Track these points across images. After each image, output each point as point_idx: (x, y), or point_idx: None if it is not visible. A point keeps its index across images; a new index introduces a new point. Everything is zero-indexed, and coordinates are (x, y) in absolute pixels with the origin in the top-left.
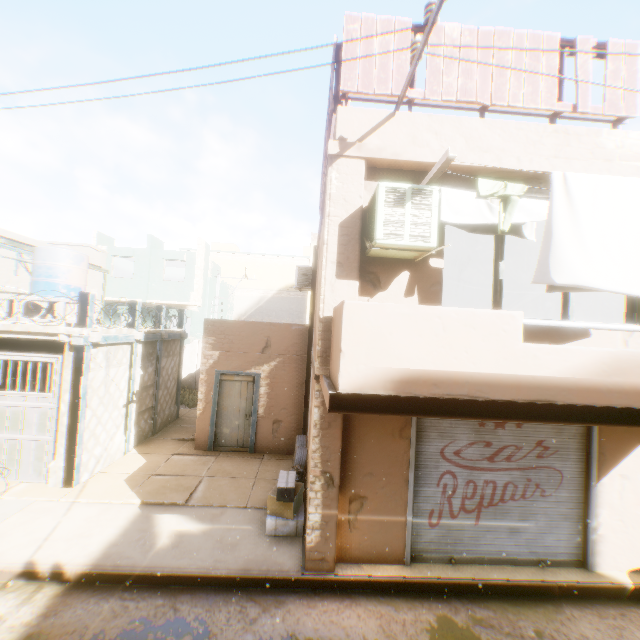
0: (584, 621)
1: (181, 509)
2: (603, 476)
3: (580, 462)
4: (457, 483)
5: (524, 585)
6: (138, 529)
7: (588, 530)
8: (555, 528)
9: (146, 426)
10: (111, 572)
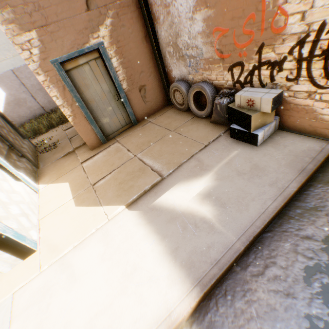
0: None
1: (166, 183)
2: None
3: None
4: None
5: None
6: (166, 223)
7: None
8: None
9: (25, 164)
10: (222, 273)
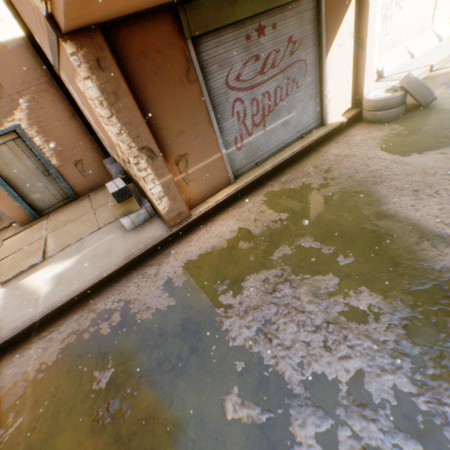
0: (332, 149)
1: (44, 264)
2: (329, 51)
3: (316, 46)
4: (245, 107)
5: (299, 152)
6: (15, 299)
7: (323, 99)
8: (307, 109)
9: None
10: (14, 336)
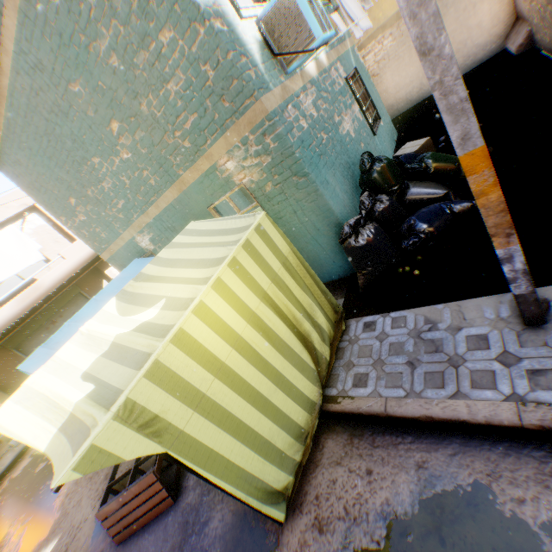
0: None
1: None
2: None
3: None
4: None
5: None
6: None
7: None
8: None
9: None
10: None
